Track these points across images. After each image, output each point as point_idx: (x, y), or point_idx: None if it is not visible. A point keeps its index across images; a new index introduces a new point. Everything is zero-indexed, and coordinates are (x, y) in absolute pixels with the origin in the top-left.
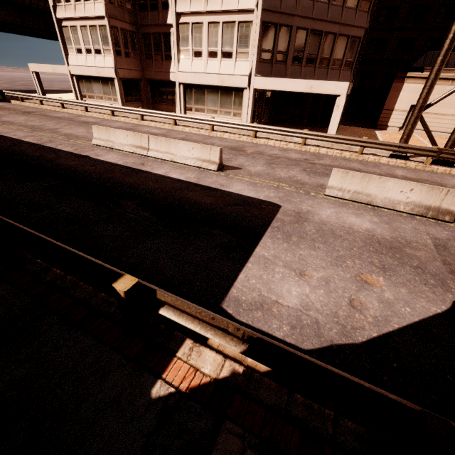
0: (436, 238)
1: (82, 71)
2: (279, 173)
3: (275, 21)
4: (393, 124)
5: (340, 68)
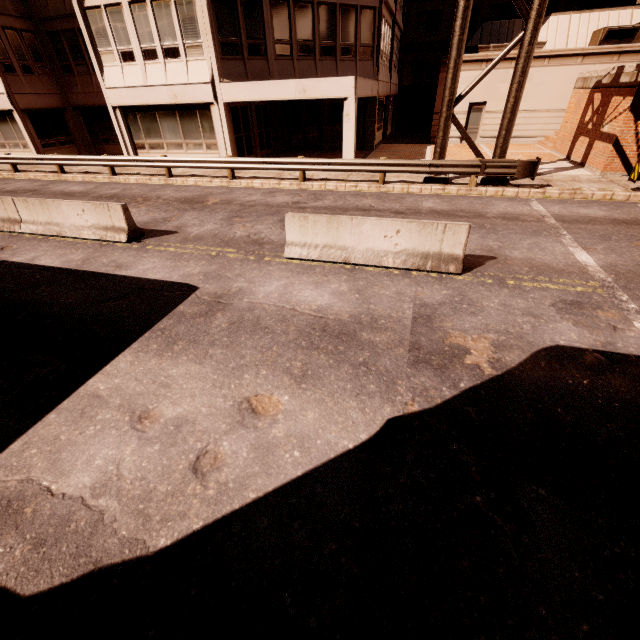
0: (424, 305)
1: None
2: (235, 231)
3: None
4: (451, 134)
5: (354, 58)
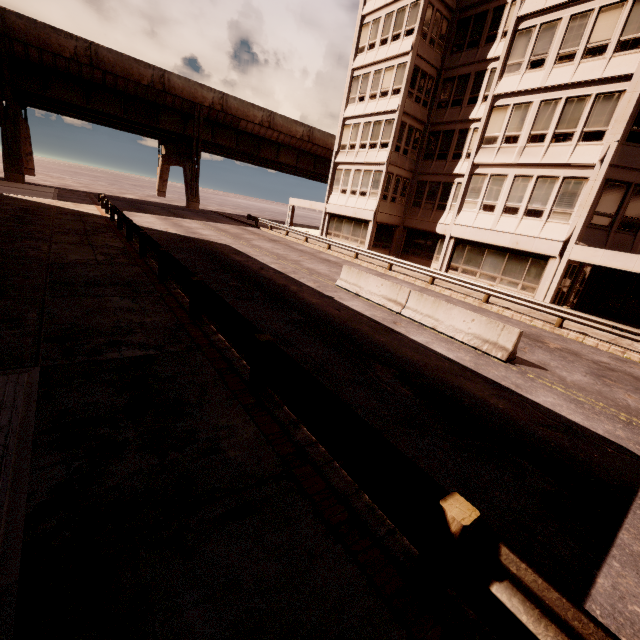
0: None
1: (338, 210)
2: (622, 396)
3: (628, 180)
4: None
5: None
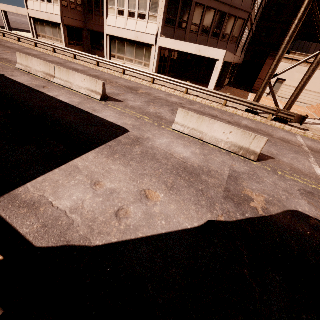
0: (235, 171)
1: (37, 15)
2: (150, 109)
3: None
4: None
5: (227, 41)
